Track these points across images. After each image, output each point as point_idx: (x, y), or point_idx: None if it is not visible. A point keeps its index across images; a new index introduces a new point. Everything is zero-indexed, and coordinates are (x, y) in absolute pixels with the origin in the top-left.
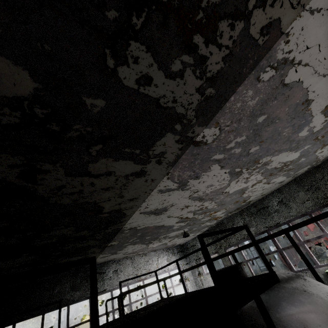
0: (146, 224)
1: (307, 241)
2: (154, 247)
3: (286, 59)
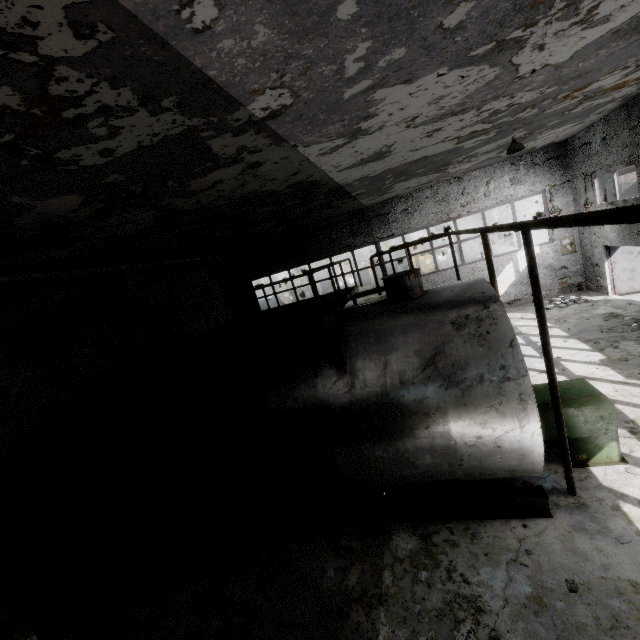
0: (379, 169)
1: None
2: (468, 168)
3: None
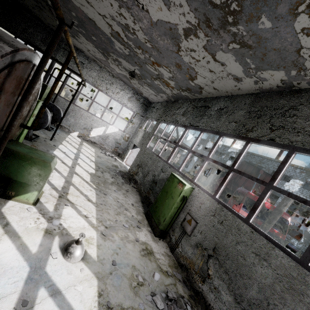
0: None
1: (193, 152)
2: (118, 73)
3: None
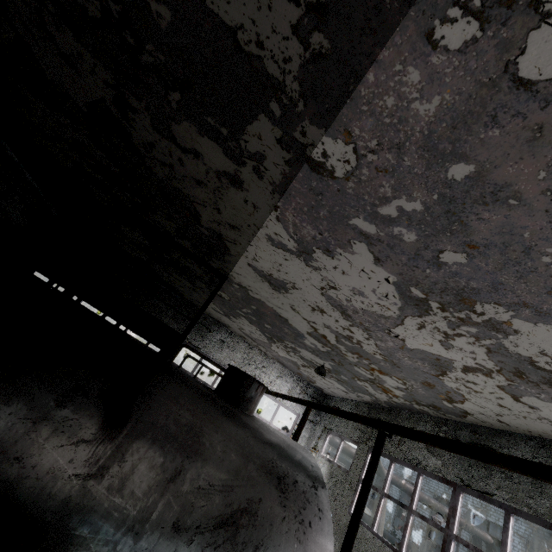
0: (261, 295)
1: None
2: (280, 356)
3: None
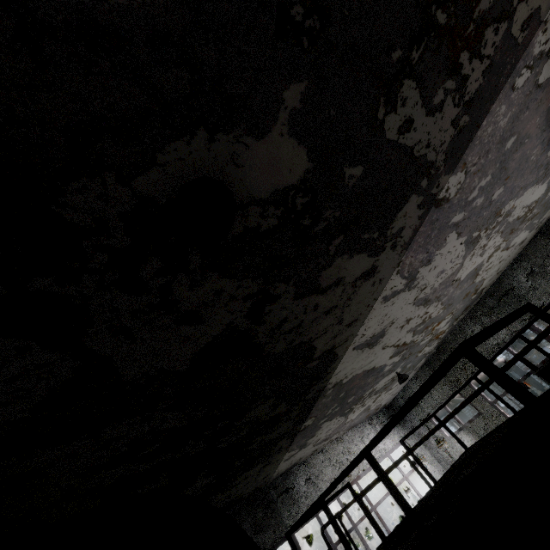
0: (355, 370)
1: None
2: (352, 421)
3: (542, 52)
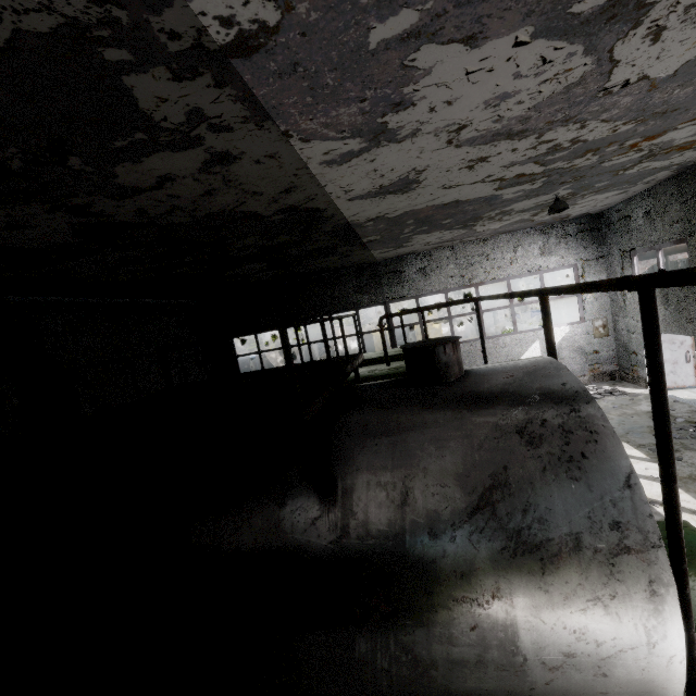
0: (400, 208)
1: None
2: (496, 229)
3: None
